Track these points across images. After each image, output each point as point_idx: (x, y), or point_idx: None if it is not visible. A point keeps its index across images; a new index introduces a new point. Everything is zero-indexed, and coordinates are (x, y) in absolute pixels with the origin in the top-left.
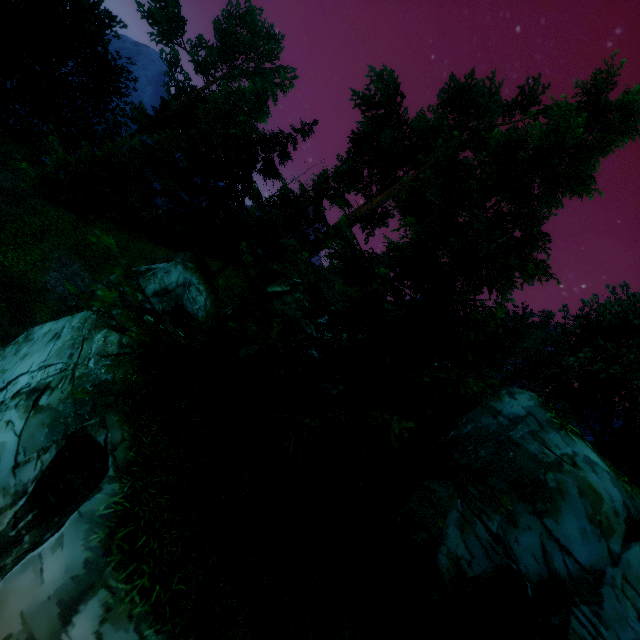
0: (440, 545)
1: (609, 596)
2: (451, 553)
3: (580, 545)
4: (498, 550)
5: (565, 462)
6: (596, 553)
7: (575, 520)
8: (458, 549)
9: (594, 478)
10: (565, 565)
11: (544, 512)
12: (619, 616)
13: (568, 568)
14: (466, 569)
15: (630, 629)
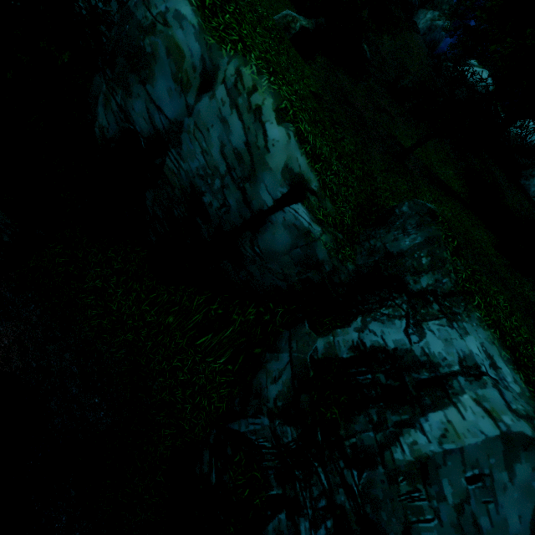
0: (96, 122)
1: (186, 140)
2: (100, 126)
3: (168, 103)
4: (122, 118)
5: (158, 22)
6: (178, 108)
7: (164, 82)
8: (103, 122)
9: (180, 35)
10: (161, 122)
11: (145, 79)
12: (191, 153)
13: (163, 124)
14: (107, 134)
15: (197, 161)
